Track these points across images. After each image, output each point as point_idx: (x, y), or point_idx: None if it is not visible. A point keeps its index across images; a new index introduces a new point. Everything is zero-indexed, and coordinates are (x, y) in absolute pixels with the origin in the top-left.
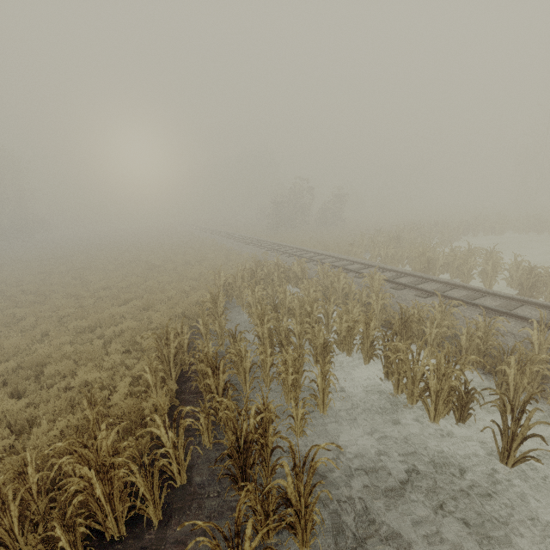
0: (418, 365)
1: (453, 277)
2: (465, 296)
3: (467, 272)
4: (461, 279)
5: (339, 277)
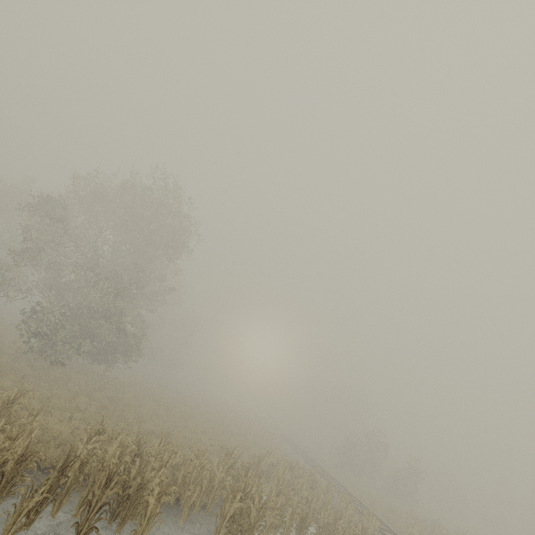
0: None
1: None
2: None
3: None
4: None
5: (347, 504)
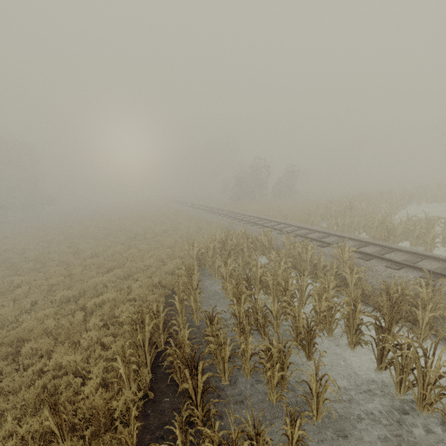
0: (431, 366)
1: (413, 245)
2: (440, 268)
3: (430, 241)
4: (424, 248)
5: (306, 248)
